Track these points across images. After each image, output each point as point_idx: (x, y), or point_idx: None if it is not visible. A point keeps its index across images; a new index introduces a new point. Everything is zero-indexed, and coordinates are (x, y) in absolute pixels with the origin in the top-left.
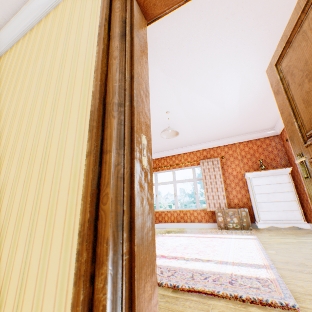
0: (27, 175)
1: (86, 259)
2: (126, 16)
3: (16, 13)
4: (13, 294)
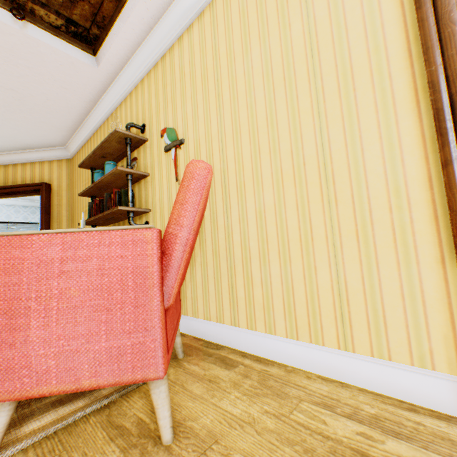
0: (298, 199)
1: None
2: None
3: None
4: (330, 308)
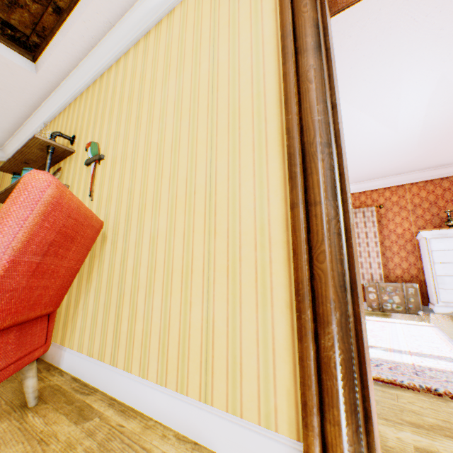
0: (186, 227)
1: (310, 317)
2: (317, 17)
3: (125, 13)
4: (197, 350)
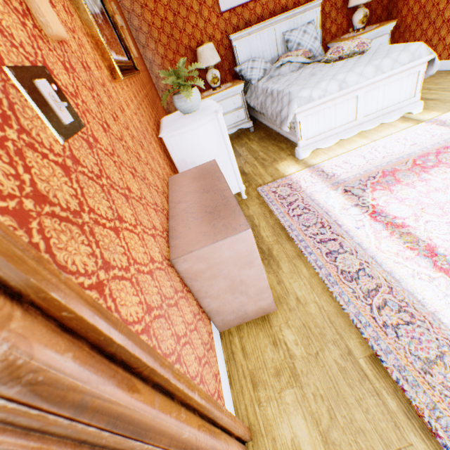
0: None
1: None
2: None
3: None
4: None
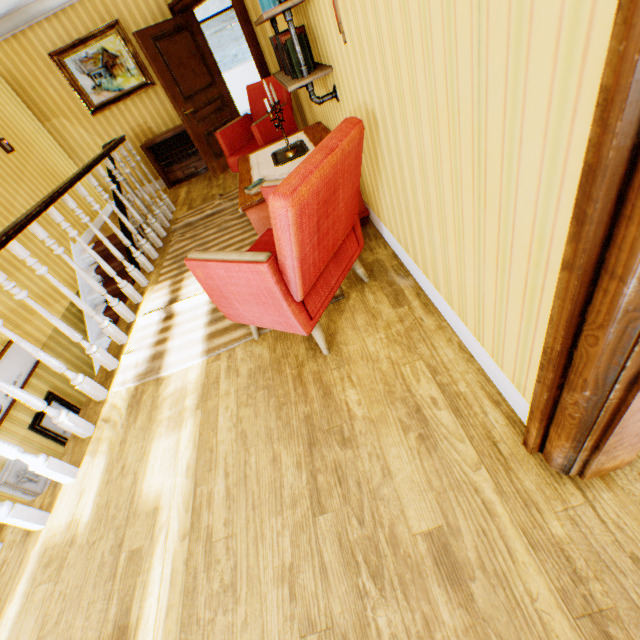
0: (452, 169)
1: (551, 377)
2: None
3: None
4: (471, 306)
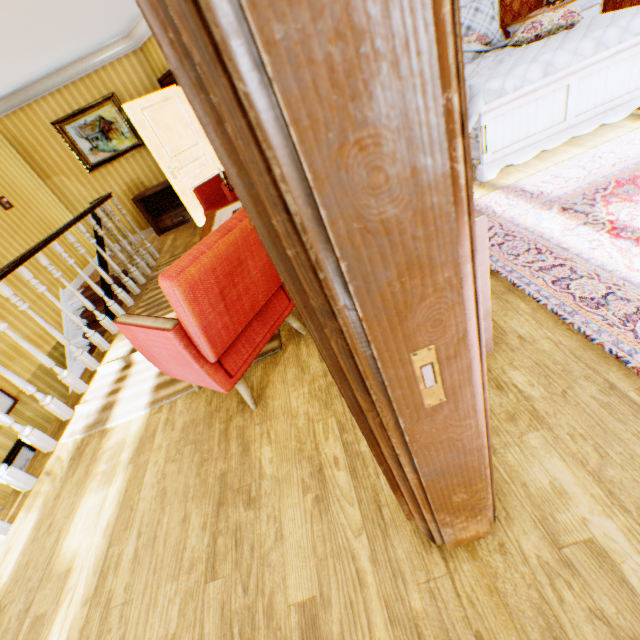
0: None
1: (374, 454)
2: None
3: None
4: None
